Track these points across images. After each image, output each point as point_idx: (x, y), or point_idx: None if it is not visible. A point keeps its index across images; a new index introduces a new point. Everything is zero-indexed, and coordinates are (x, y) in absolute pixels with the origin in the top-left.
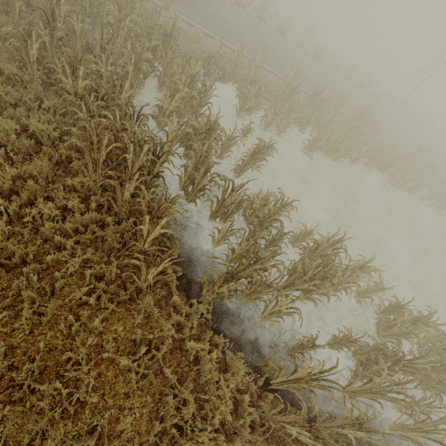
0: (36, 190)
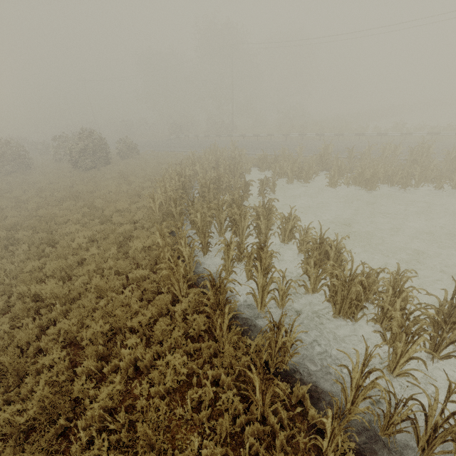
0: (148, 202)
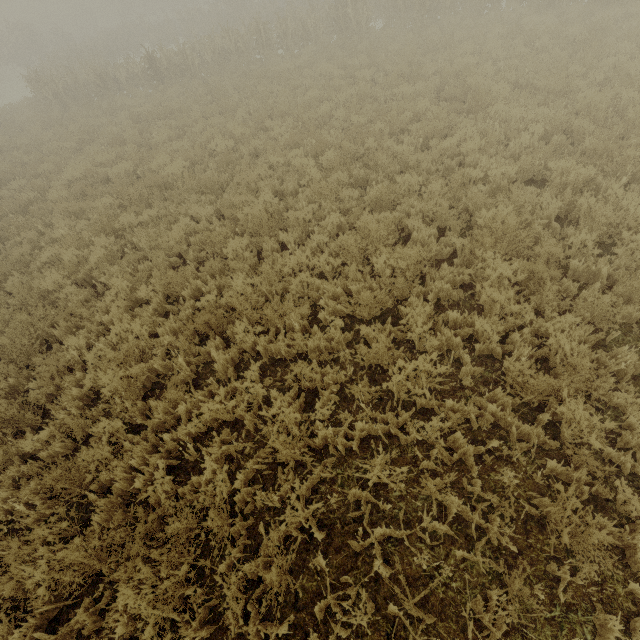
0: None
